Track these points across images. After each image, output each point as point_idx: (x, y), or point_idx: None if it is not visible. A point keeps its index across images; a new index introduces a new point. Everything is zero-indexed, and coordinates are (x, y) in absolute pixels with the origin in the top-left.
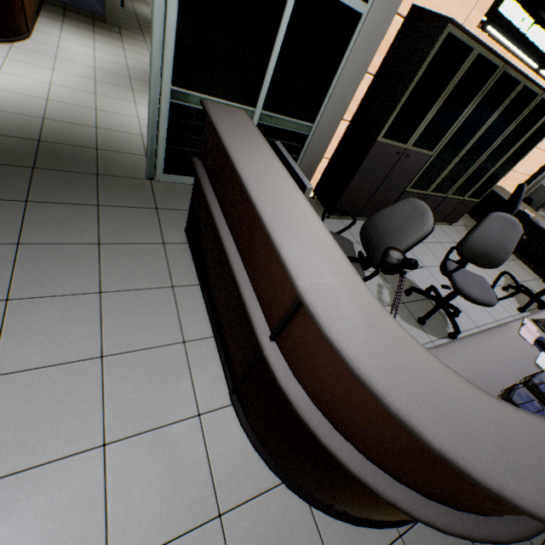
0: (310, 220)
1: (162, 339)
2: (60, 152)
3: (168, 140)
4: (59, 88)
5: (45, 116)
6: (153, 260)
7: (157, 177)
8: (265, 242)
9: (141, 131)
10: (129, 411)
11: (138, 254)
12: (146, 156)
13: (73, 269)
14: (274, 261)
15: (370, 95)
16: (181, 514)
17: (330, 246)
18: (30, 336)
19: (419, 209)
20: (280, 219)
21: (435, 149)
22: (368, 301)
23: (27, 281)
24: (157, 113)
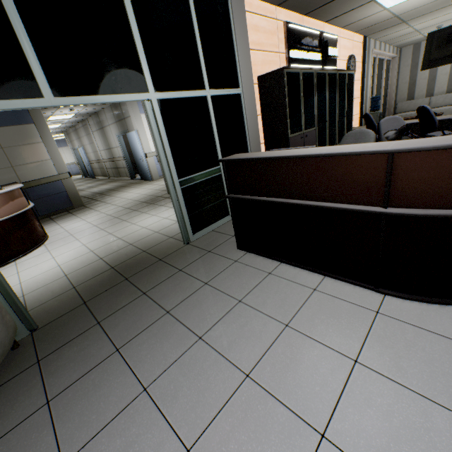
0: (341, 146)
1: (302, 296)
2: (129, 265)
3: (187, 212)
4: (90, 244)
5: (100, 257)
6: (242, 270)
7: (191, 239)
8: (332, 170)
9: (153, 231)
10: (341, 337)
11: (231, 273)
12: (171, 237)
13: (211, 302)
14: (349, 170)
15: (266, 123)
16: (451, 361)
17: (367, 144)
18: (237, 344)
19: (357, 133)
20: (333, 150)
21: (315, 125)
22: (417, 140)
23: (197, 323)
24: (176, 200)
